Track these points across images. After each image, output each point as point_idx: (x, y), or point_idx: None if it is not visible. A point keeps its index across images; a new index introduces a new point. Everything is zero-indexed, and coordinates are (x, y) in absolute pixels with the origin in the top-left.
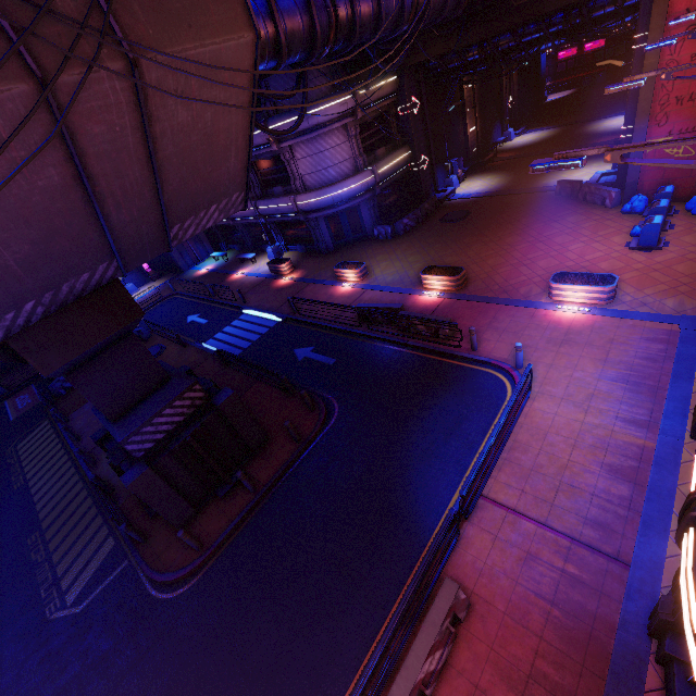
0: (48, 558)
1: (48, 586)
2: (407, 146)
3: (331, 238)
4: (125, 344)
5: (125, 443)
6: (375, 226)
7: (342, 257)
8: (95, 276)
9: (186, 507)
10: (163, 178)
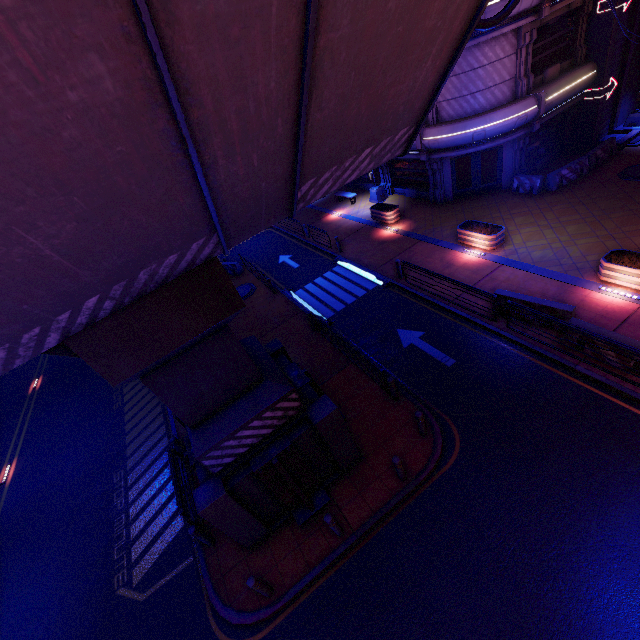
0: (126, 509)
1: (121, 547)
2: (592, 62)
3: (452, 185)
4: (216, 339)
5: (202, 458)
6: (517, 175)
7: (463, 211)
8: (185, 257)
9: (259, 528)
10: (313, 96)
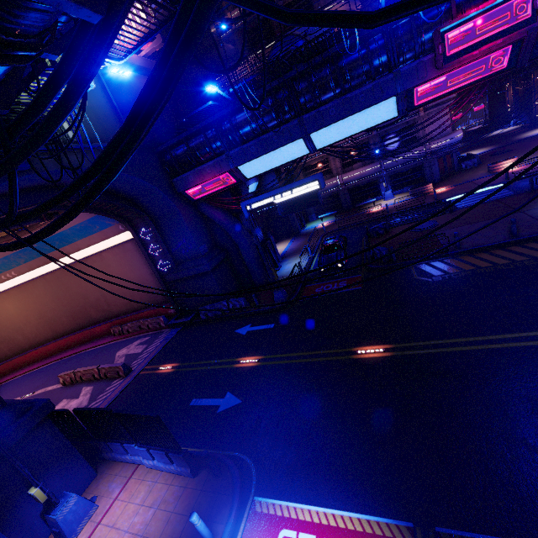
0: None
1: None
2: None
3: (438, 173)
4: None
5: None
6: (463, 162)
7: (459, 177)
8: None
9: None
10: None
